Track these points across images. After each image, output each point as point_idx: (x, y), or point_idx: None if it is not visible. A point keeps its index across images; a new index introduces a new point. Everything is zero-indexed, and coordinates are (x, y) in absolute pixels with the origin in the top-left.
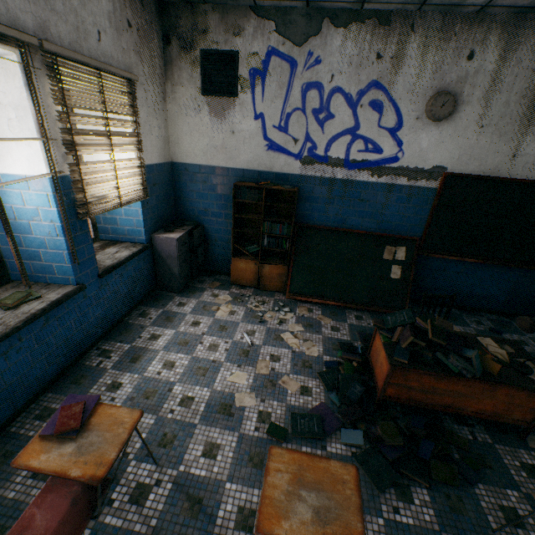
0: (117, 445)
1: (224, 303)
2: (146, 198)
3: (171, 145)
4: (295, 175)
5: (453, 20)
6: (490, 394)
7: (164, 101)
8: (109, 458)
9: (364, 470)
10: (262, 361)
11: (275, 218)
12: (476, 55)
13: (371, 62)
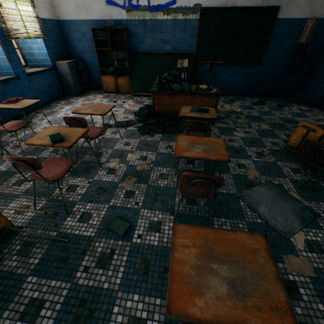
0: (29, 104)
1: (99, 98)
2: (45, 38)
3: (56, 9)
4: (124, 20)
5: None
6: (195, 102)
7: None
8: (26, 106)
9: (139, 131)
10: (110, 112)
11: (118, 48)
12: None
13: None
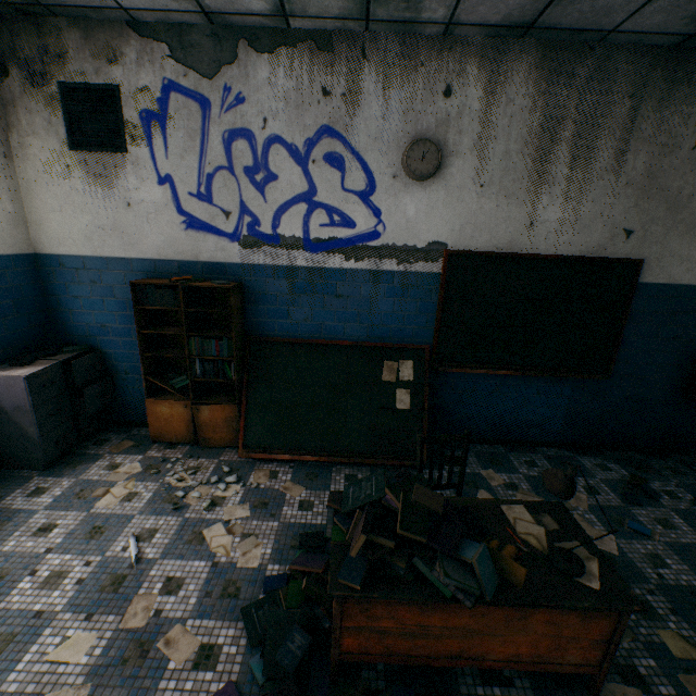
0: None
1: (123, 480)
2: None
3: (32, 228)
4: (235, 264)
5: (416, 45)
6: (521, 625)
7: (6, 159)
8: None
9: None
10: (144, 597)
11: (208, 331)
12: (455, 91)
13: (316, 100)
